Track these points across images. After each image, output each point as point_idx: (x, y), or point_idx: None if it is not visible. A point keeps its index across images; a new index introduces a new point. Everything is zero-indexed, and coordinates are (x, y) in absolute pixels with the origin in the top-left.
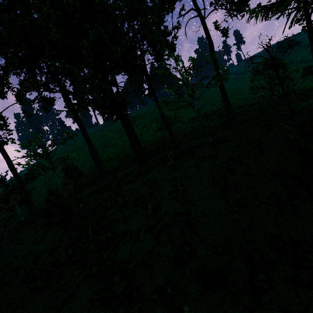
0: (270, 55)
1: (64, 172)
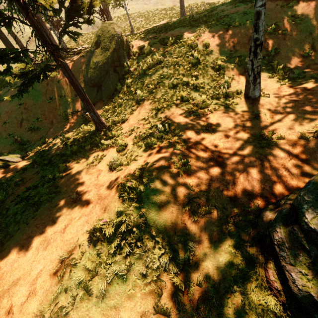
0: None
1: None
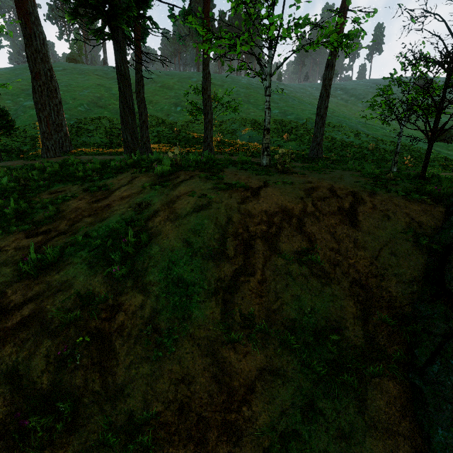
0: None
1: None
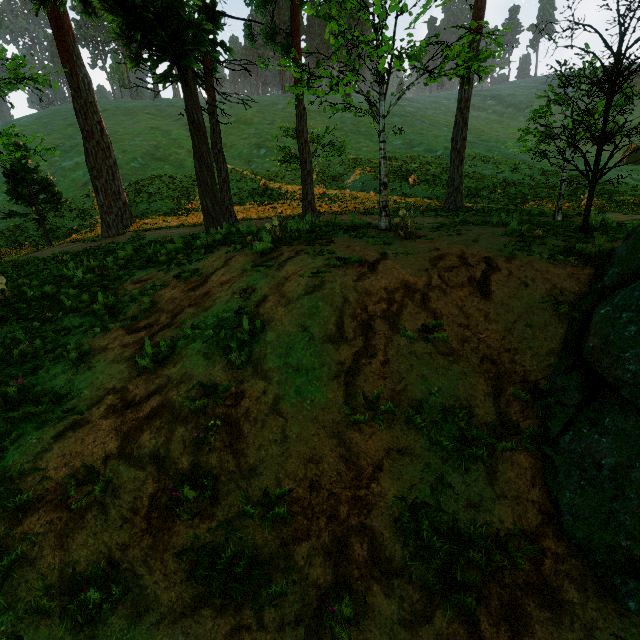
0: (621, 40)
1: (9, 182)
